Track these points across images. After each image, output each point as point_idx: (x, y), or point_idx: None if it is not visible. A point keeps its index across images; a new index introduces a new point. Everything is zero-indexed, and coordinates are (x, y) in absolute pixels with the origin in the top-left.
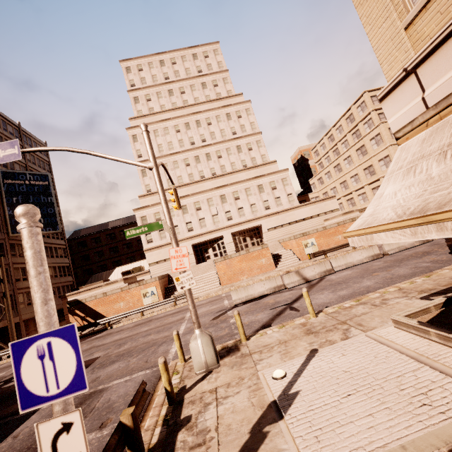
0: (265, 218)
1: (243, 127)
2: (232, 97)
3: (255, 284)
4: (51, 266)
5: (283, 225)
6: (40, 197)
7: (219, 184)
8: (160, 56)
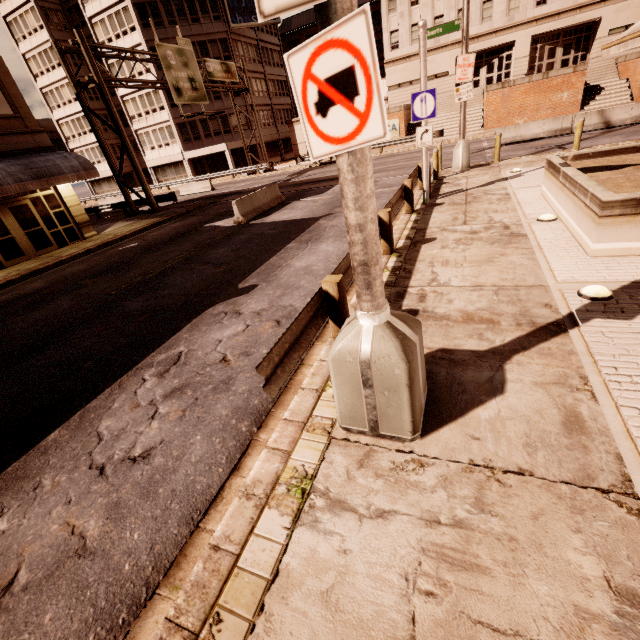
0: (617, 2)
1: None
2: None
3: (531, 123)
4: (270, 79)
5: None
6: None
7: None
8: None
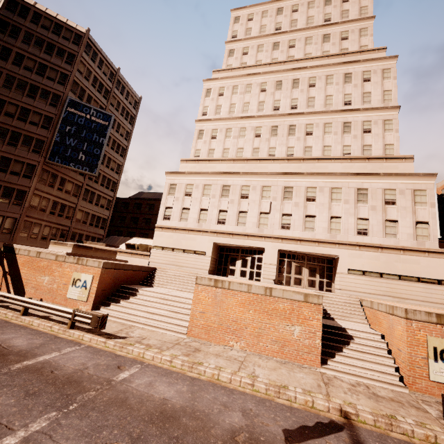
0: (350, 248)
1: (367, 96)
2: (364, 52)
3: None
4: (84, 211)
5: (384, 275)
6: (93, 134)
7: (291, 171)
8: (280, 3)
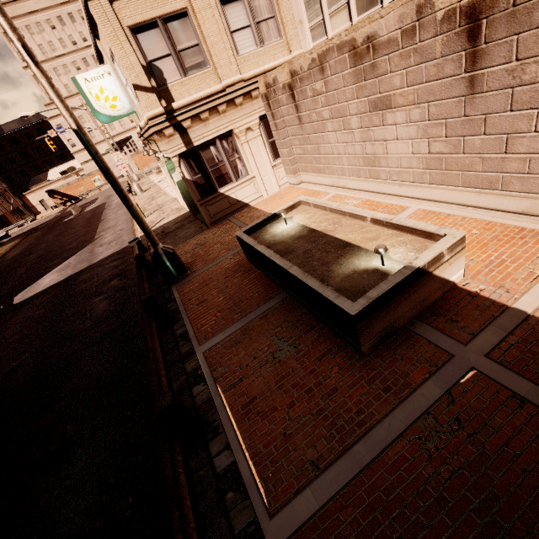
0: None
1: None
2: None
3: (153, 164)
4: None
5: None
6: None
7: None
8: None
